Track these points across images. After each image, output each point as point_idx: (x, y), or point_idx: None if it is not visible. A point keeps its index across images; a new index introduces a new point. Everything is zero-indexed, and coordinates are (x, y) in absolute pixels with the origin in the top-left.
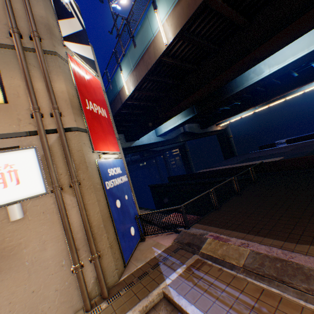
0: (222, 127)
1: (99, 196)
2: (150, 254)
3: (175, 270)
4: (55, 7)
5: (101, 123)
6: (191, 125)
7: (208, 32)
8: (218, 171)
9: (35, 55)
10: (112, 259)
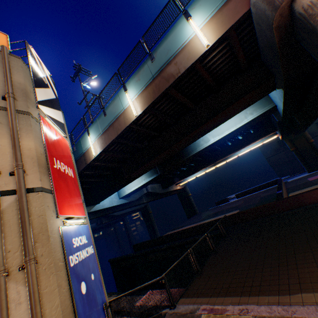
0: (181, 186)
1: (60, 279)
2: None
3: None
4: (34, 78)
5: (67, 183)
6: (153, 185)
7: (168, 109)
8: (187, 230)
9: (4, 112)
10: None
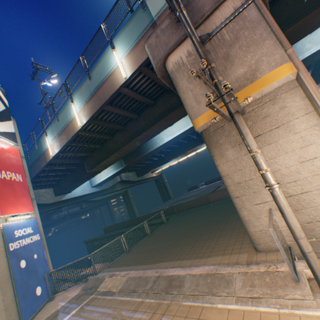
0: (157, 173)
1: None
2: (54, 309)
3: (70, 312)
4: None
5: (14, 188)
6: (128, 174)
7: (113, 119)
8: (145, 216)
9: None
10: None
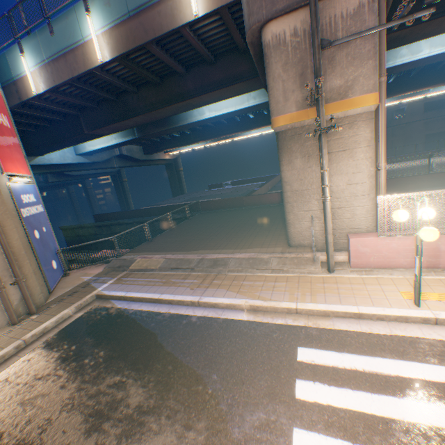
0: (172, 156)
1: (17, 224)
2: (80, 281)
3: (107, 282)
4: None
5: (5, 137)
6: (131, 147)
7: (149, 64)
8: (159, 209)
9: None
10: (38, 284)
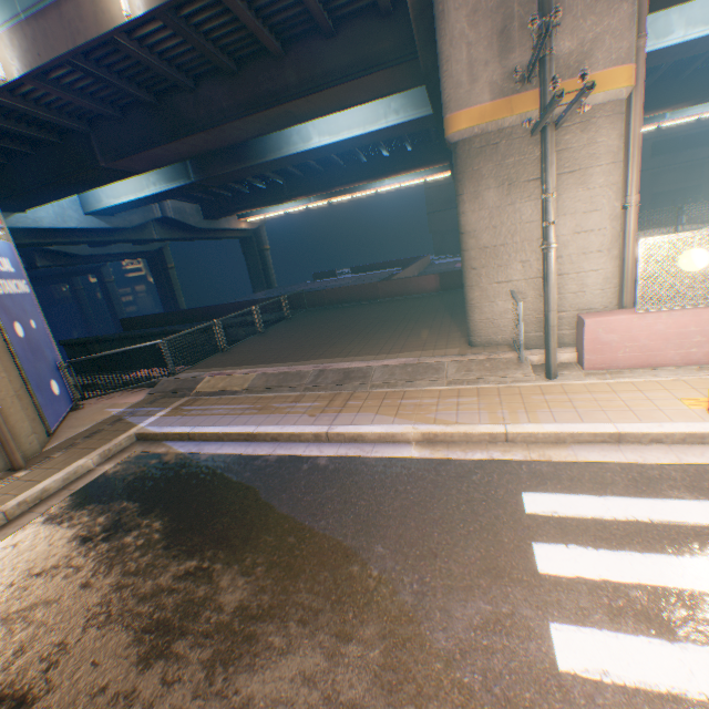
0: (252, 225)
1: None
2: (104, 416)
3: (155, 415)
4: None
5: None
6: (182, 206)
7: (218, 31)
8: (235, 305)
9: None
10: (26, 416)
